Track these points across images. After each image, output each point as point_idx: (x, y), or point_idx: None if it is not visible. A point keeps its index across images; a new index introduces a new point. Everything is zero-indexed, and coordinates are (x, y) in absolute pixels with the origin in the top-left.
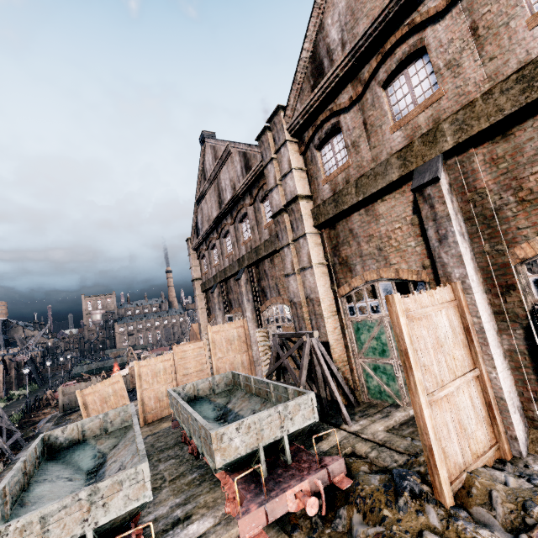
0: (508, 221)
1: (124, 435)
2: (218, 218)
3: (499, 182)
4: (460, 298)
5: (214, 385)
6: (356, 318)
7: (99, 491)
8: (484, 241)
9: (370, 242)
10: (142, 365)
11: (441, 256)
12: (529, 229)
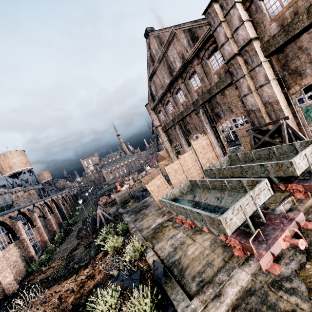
0: None
1: (194, 192)
2: (171, 82)
3: None
4: None
5: (222, 163)
6: (306, 104)
7: (254, 192)
8: None
9: None
10: (168, 168)
11: None
12: None
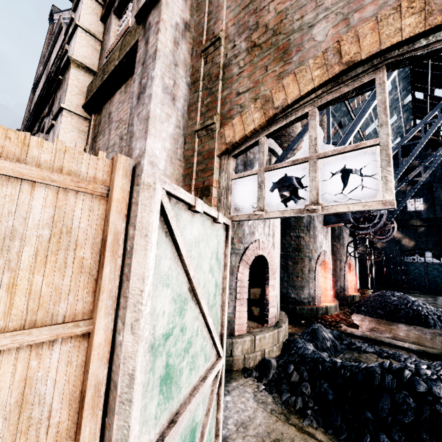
0: (232, 83)
1: None
2: (37, 104)
3: (238, 21)
4: (113, 184)
5: None
6: None
7: None
8: (200, 117)
9: (117, 128)
10: None
11: (134, 122)
12: (248, 92)
